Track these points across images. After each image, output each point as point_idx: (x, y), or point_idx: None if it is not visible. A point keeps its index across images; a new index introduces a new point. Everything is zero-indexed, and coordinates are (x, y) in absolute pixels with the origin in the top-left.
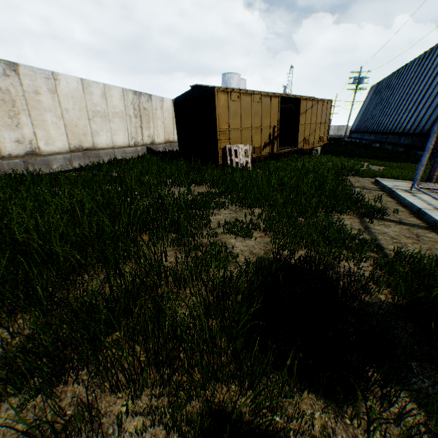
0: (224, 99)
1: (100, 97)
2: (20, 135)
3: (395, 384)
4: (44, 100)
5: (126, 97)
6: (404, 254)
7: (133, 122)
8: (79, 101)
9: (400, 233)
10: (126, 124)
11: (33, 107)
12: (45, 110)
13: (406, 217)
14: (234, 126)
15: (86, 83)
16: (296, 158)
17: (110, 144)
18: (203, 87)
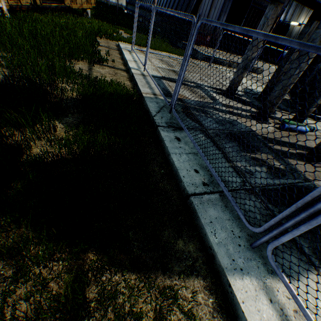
0: None
1: None
2: None
3: (57, 121)
4: None
5: None
6: (97, 79)
7: None
8: None
9: (108, 72)
10: None
11: None
12: None
13: (119, 65)
14: None
15: None
16: (62, 16)
17: None
18: None
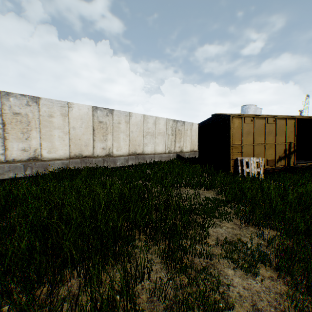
0: (238, 122)
1: (152, 124)
2: (105, 145)
3: None
4: (121, 127)
5: (168, 123)
6: None
7: (170, 138)
8: (139, 127)
9: None
10: (165, 139)
11: (115, 130)
12: (120, 132)
13: None
14: (246, 142)
15: (146, 117)
16: None
17: (153, 151)
18: (221, 114)
